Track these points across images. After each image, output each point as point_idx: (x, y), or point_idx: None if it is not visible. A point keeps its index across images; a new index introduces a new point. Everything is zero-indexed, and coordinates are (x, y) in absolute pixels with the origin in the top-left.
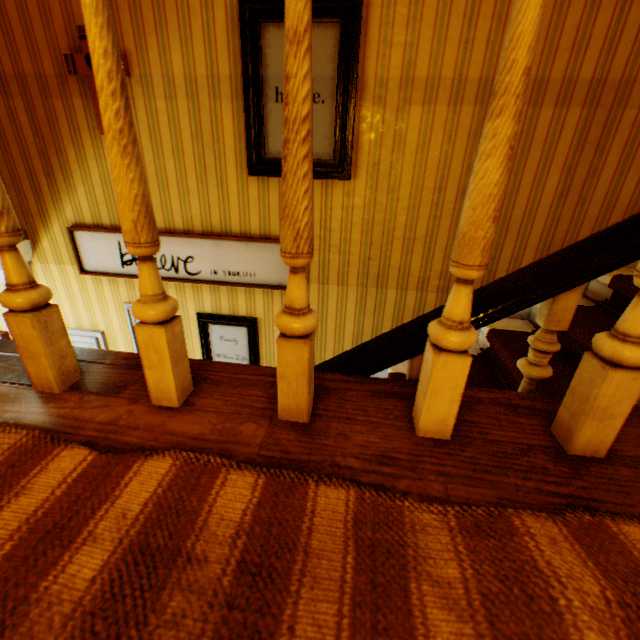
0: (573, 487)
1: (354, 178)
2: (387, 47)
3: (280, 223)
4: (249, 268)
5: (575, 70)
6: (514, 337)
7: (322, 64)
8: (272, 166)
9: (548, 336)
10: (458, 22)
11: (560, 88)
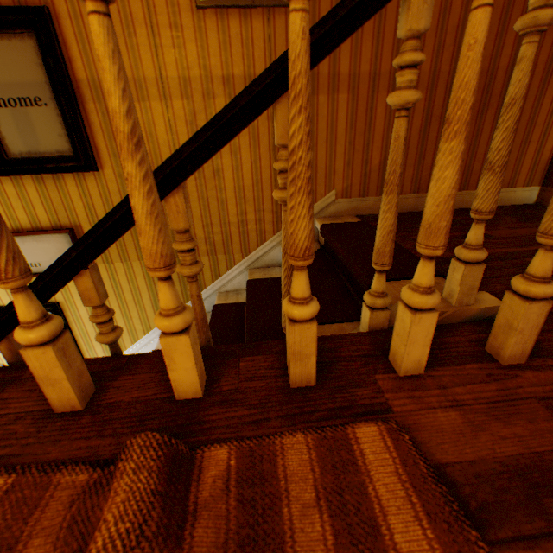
0: (18, 446)
1: (102, 169)
2: (89, 53)
3: (48, 215)
4: (32, 259)
5: (251, 67)
6: (261, 284)
7: (33, 70)
8: (17, 166)
9: (95, 311)
10: (144, 30)
11: (245, 82)
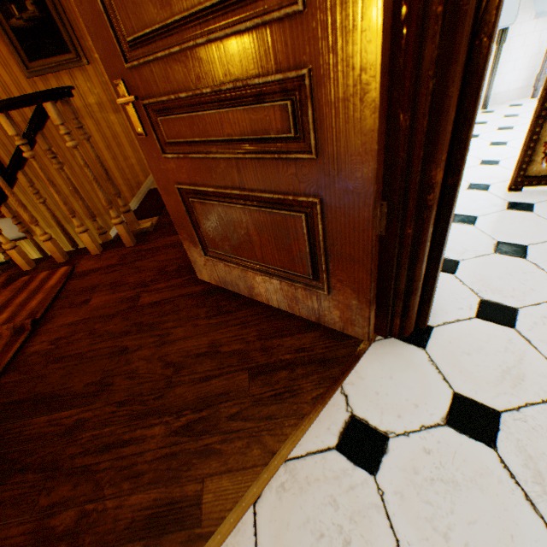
0: None
1: None
2: None
3: None
4: None
5: (75, 104)
6: None
7: None
8: None
9: None
10: (6, 97)
11: None
